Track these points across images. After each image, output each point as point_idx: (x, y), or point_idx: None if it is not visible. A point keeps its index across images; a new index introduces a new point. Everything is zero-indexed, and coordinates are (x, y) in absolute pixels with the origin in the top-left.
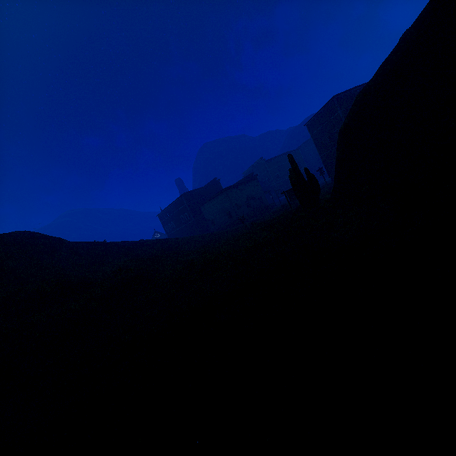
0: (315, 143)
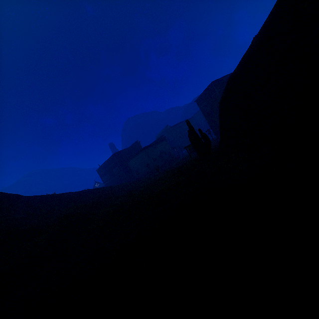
0: (203, 113)
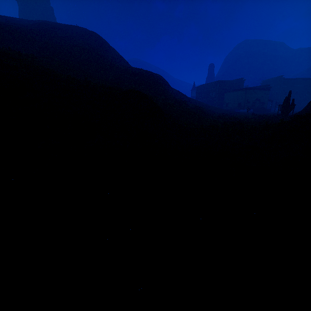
0: None
